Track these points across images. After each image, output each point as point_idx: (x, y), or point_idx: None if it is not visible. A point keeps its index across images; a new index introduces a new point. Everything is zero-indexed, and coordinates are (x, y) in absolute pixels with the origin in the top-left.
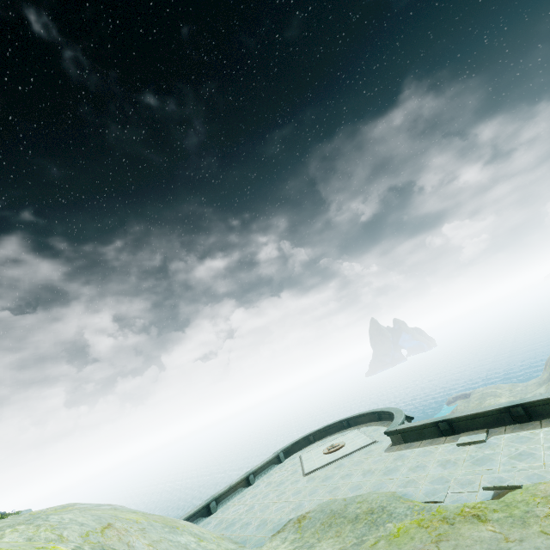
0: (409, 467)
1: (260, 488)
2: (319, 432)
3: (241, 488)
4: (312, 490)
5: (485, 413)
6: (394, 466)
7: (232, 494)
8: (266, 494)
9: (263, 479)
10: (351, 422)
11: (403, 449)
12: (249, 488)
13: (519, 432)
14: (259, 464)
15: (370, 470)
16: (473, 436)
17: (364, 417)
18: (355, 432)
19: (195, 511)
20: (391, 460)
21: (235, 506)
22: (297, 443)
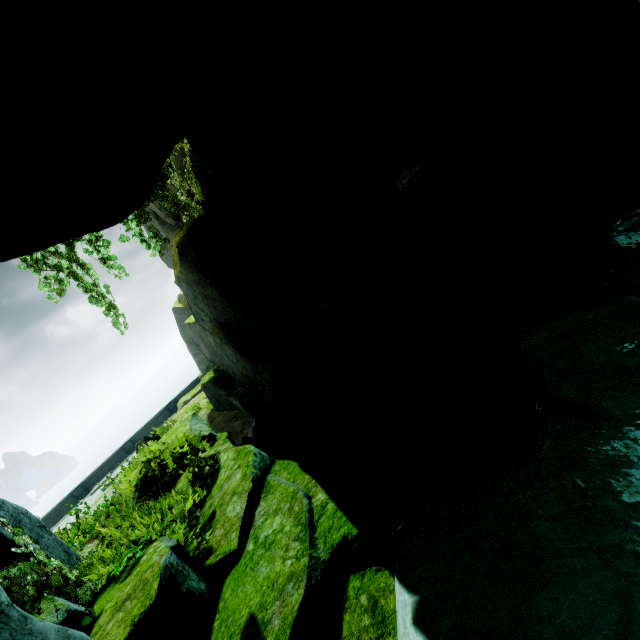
0: None
1: None
2: None
3: None
4: None
5: (109, 460)
6: None
7: None
8: None
9: None
10: None
11: None
12: None
13: (130, 457)
14: None
15: None
16: (103, 480)
17: None
18: None
19: None
20: None
21: None
22: None
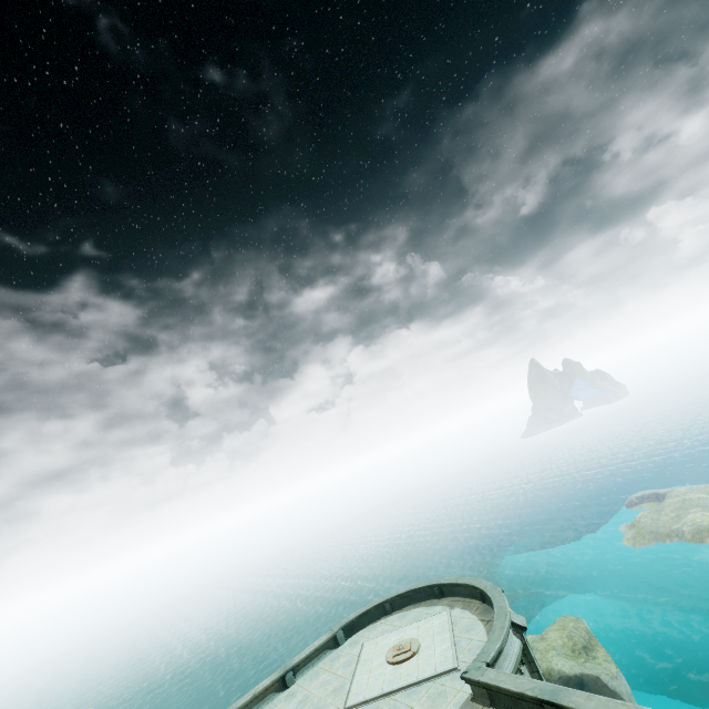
0: None
1: (292, 706)
2: (399, 598)
3: (273, 694)
4: None
5: None
6: None
7: (257, 705)
8: None
9: (305, 679)
10: (444, 589)
11: None
12: (283, 695)
13: None
14: (304, 652)
15: None
16: None
17: (463, 587)
18: (442, 619)
19: None
20: None
21: None
22: (367, 613)
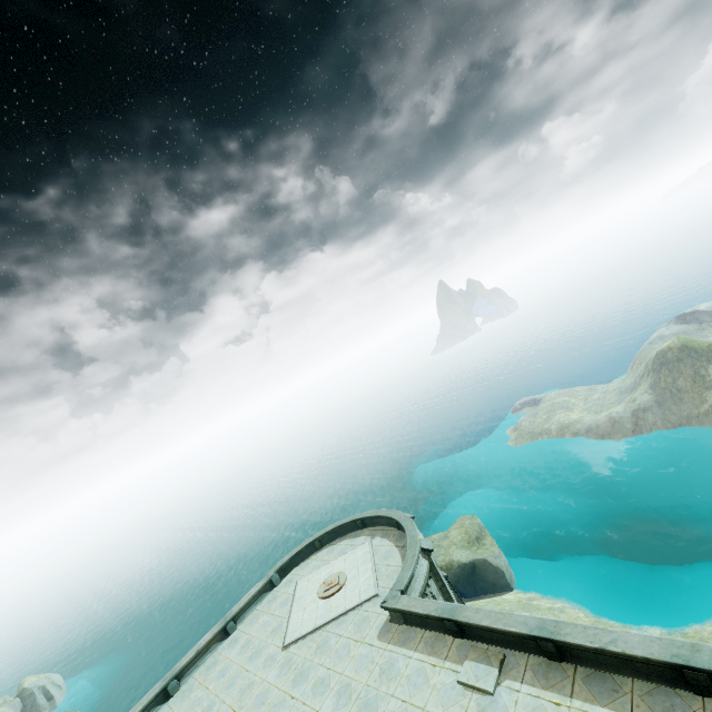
0: (390, 711)
1: (235, 652)
2: (327, 535)
3: (217, 644)
4: (277, 703)
5: (505, 633)
6: (375, 694)
7: (202, 657)
8: (234, 677)
9: (246, 624)
10: (366, 521)
11: (399, 642)
12: (226, 643)
13: (541, 692)
14: (242, 601)
15: (349, 688)
16: (482, 668)
17: (382, 518)
18: (365, 550)
19: (144, 706)
20: (378, 670)
21: (198, 690)
22: (299, 553)
